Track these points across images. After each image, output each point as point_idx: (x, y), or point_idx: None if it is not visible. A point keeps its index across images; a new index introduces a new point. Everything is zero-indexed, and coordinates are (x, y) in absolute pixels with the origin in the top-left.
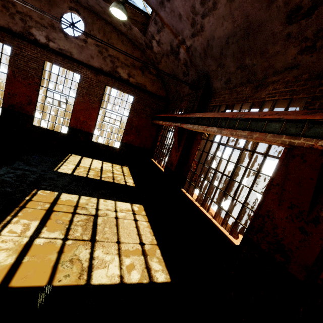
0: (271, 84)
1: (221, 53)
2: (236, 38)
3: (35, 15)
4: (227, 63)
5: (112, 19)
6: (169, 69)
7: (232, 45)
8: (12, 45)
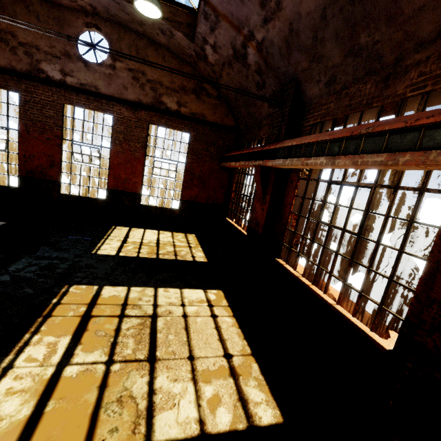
0: (414, 67)
1: (315, 38)
2: (339, 5)
3: (42, 44)
4: (327, 51)
5: (145, 29)
6: (235, 85)
7: (332, 19)
8: (19, 90)
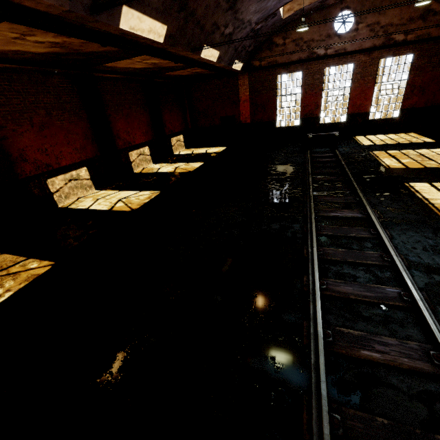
0: None
1: None
2: None
3: (315, 36)
4: None
5: None
6: None
7: None
8: (302, 70)
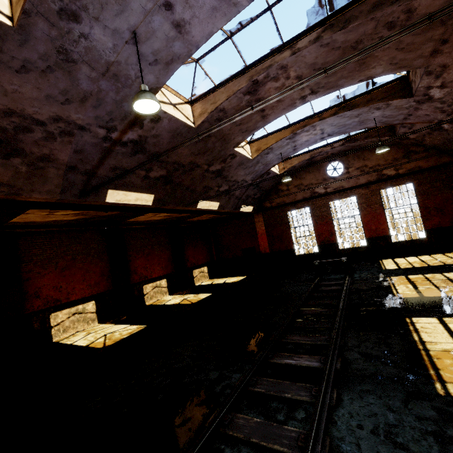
0: None
1: None
2: None
3: (313, 181)
4: None
5: (360, 146)
6: (439, 139)
7: None
8: (309, 205)
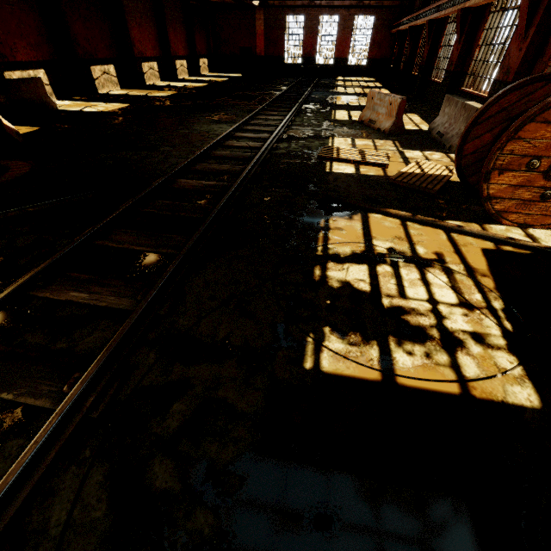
0: None
1: None
2: None
3: None
4: None
5: None
6: None
7: None
8: (304, 14)
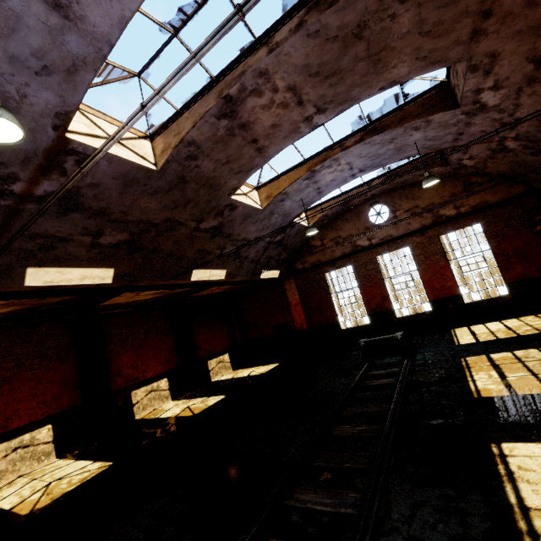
0: None
1: None
2: None
3: (353, 232)
4: None
5: (406, 182)
6: (506, 164)
7: None
8: (351, 263)
